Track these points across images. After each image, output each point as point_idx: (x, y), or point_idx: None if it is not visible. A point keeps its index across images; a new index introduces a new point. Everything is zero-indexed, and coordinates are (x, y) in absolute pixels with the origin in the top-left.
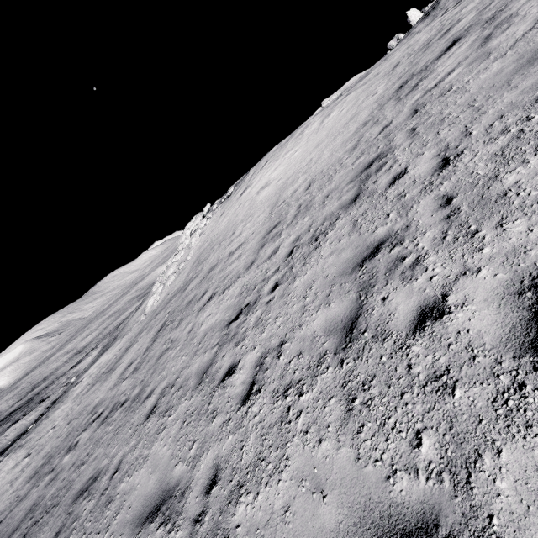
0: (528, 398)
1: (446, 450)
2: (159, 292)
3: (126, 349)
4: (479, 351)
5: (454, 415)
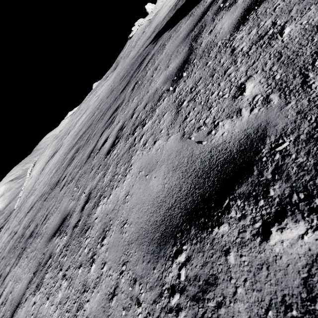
0: None
1: None
2: (18, 202)
3: None
4: None
5: None
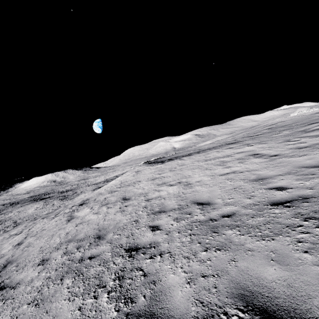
0: None
1: None
2: None
3: None
4: None
5: None
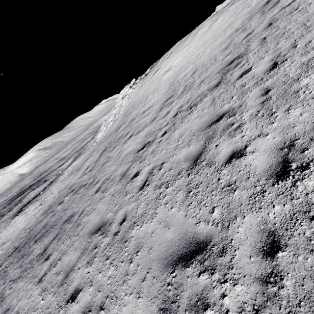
0: (264, 197)
1: (223, 215)
2: (103, 130)
3: (86, 159)
4: (252, 175)
5: (231, 201)
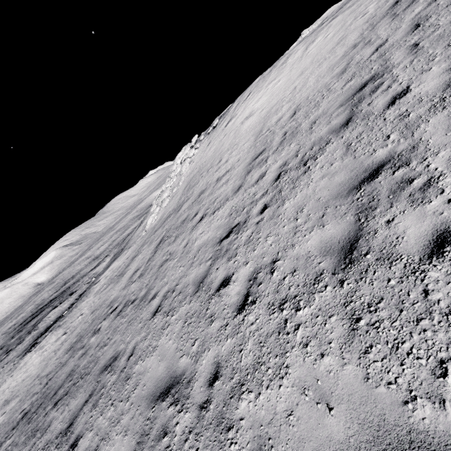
0: None
1: None
2: (156, 212)
3: (132, 258)
4: None
5: None
